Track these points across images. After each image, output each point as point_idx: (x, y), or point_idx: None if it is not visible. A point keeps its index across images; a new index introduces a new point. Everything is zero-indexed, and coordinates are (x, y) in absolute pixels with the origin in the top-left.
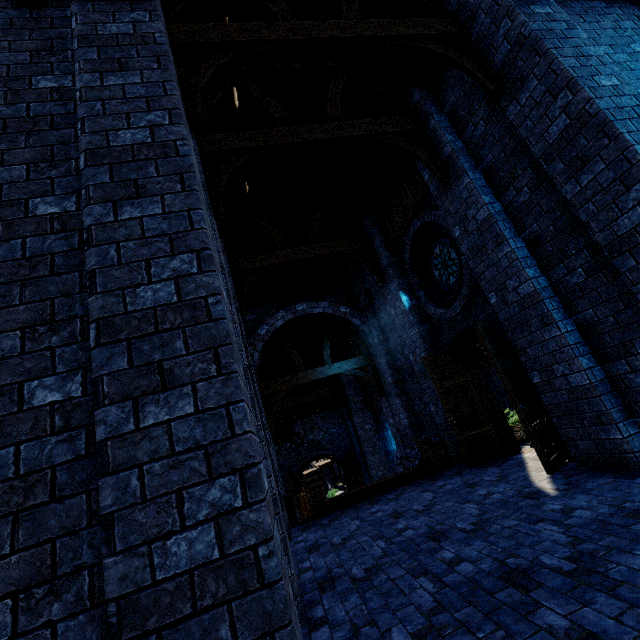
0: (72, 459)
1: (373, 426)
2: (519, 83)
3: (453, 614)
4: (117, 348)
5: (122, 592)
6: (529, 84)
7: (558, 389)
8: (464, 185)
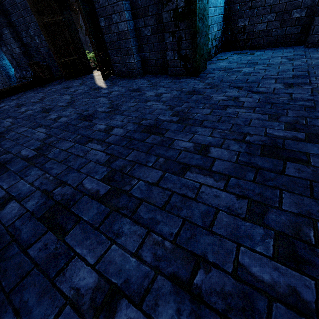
0: None
1: None
2: None
3: (57, 137)
4: None
5: None
6: None
7: (113, 32)
8: None
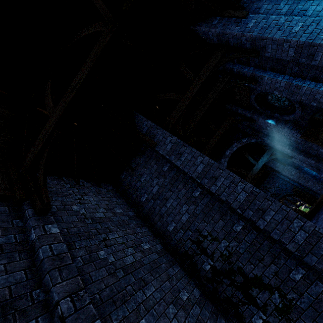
0: (256, 236)
1: (295, 171)
2: (263, 48)
3: None
4: (247, 211)
5: (295, 249)
6: (268, 47)
7: None
8: (266, 80)
